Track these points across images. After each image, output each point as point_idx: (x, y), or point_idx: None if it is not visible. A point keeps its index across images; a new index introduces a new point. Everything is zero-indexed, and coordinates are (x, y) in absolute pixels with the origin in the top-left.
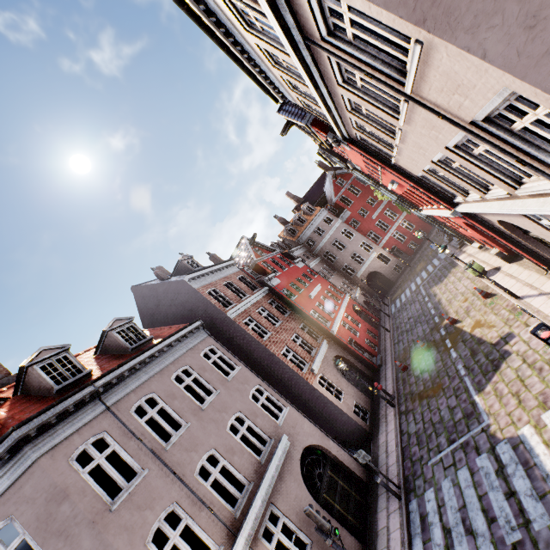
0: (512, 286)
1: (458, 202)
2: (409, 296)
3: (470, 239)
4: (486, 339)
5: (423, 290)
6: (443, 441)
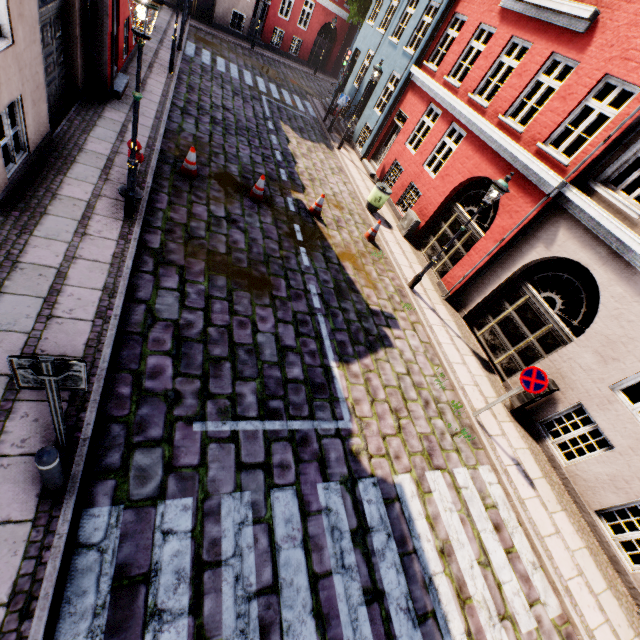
0: (405, 266)
1: (591, 191)
2: (237, 79)
3: (373, 155)
4: (363, 294)
5: (268, 107)
6: (250, 398)
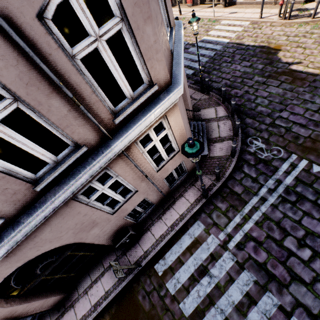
0: (175, 13)
1: None
2: None
3: None
4: None
5: None
6: None
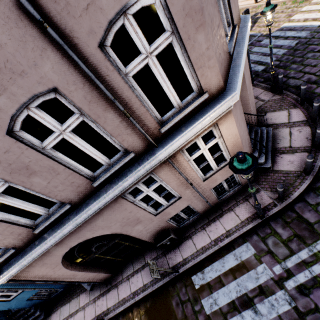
0: (250, 2)
1: None
2: None
3: None
4: None
5: None
6: None
